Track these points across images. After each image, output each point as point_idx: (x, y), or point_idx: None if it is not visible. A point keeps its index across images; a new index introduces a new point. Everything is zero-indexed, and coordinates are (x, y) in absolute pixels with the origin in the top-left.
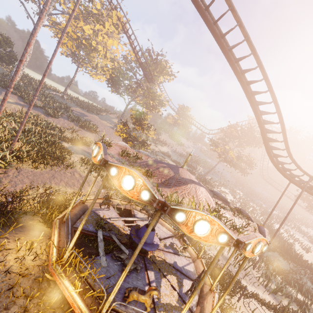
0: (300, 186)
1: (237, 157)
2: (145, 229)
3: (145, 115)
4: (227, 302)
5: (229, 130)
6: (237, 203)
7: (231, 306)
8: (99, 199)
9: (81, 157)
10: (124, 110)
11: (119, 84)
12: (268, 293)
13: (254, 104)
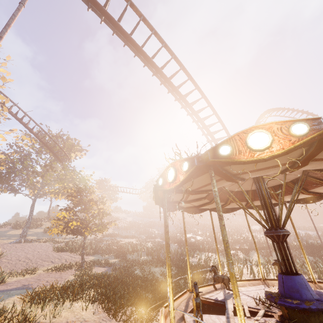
0: None
1: None
2: (296, 278)
3: (90, 187)
4: None
5: None
6: (208, 239)
7: None
8: (165, 319)
9: (23, 295)
10: (32, 207)
11: (14, 176)
12: None
13: (207, 127)
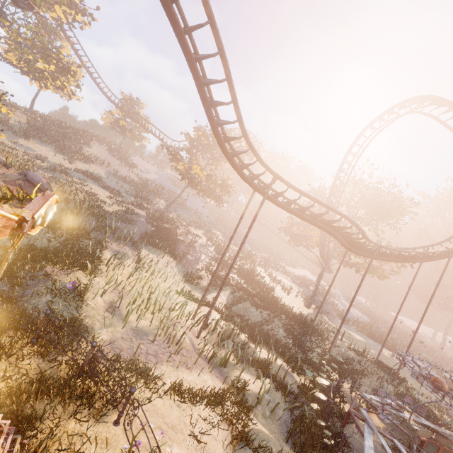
0: (264, 193)
1: (207, 176)
2: None
3: None
4: (66, 447)
5: (197, 135)
6: (211, 247)
7: (84, 449)
8: None
9: None
10: None
11: None
12: (210, 370)
13: None
